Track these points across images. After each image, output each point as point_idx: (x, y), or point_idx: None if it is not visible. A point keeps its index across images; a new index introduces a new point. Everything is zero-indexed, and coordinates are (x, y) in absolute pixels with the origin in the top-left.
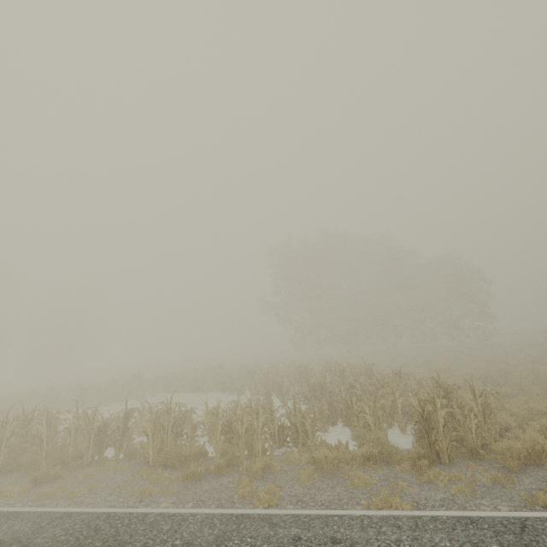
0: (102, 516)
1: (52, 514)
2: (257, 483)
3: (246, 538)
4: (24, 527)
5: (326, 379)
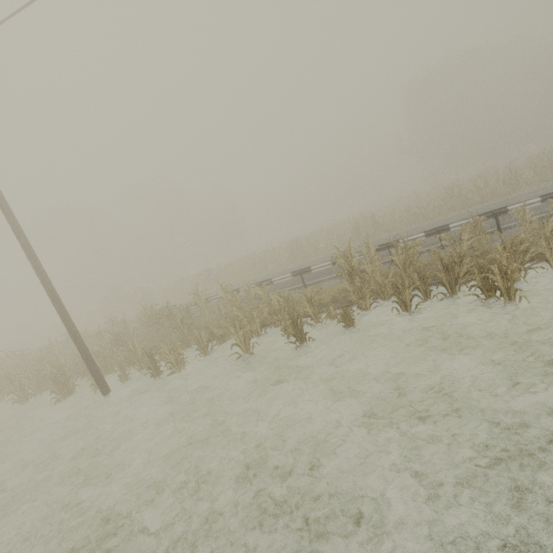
0: None
1: None
2: None
3: None
4: None
5: None
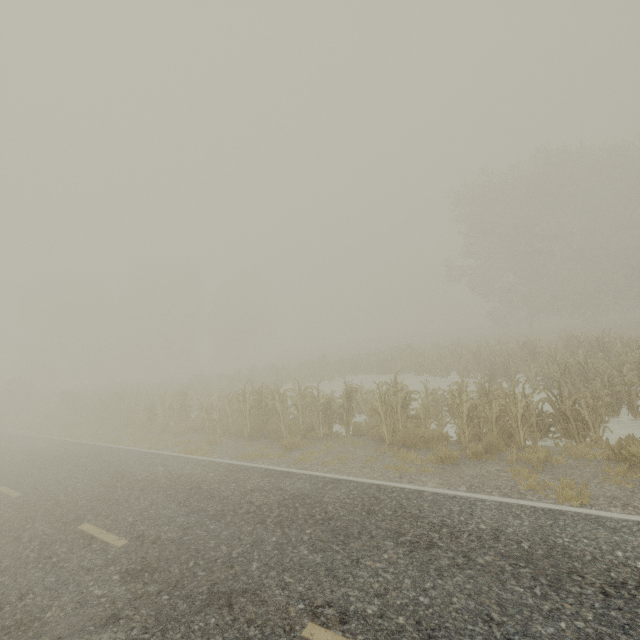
0: (372, 487)
1: (322, 478)
2: (540, 476)
3: (579, 537)
4: (305, 486)
5: (578, 358)
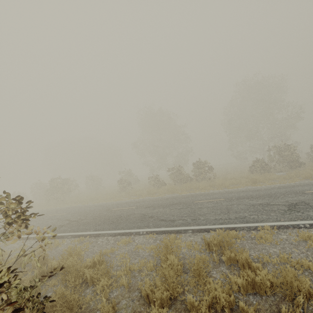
0: None
1: None
2: None
3: None
4: None
5: None
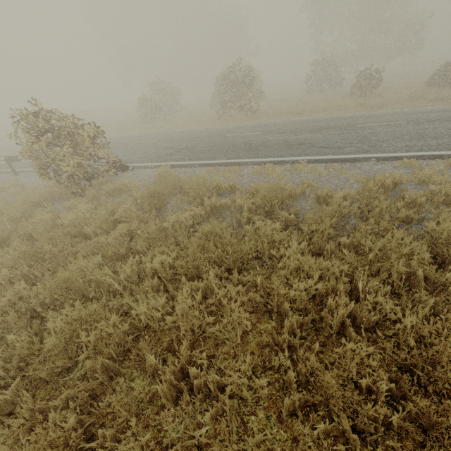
0: None
1: None
2: None
3: None
4: None
5: None
